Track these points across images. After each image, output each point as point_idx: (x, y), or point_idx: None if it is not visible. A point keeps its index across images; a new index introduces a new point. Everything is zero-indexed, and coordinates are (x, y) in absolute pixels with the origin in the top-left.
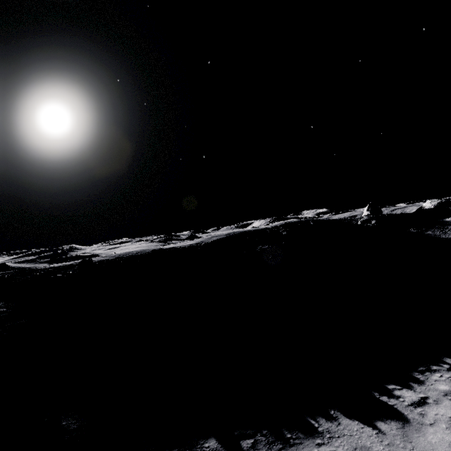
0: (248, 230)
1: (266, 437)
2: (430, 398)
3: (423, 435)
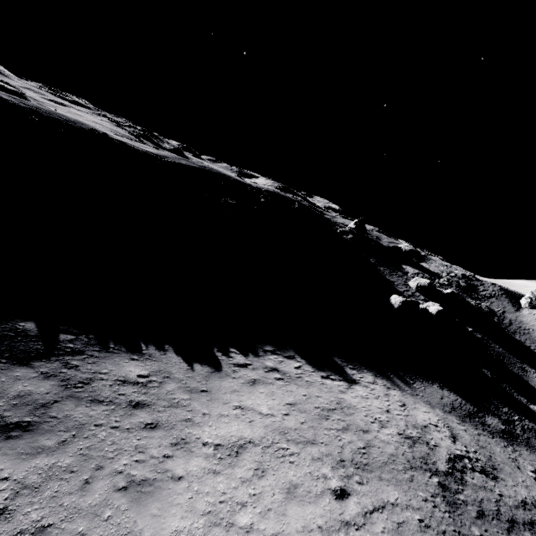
0: (229, 176)
1: (89, 340)
2: (253, 366)
3: (222, 381)
